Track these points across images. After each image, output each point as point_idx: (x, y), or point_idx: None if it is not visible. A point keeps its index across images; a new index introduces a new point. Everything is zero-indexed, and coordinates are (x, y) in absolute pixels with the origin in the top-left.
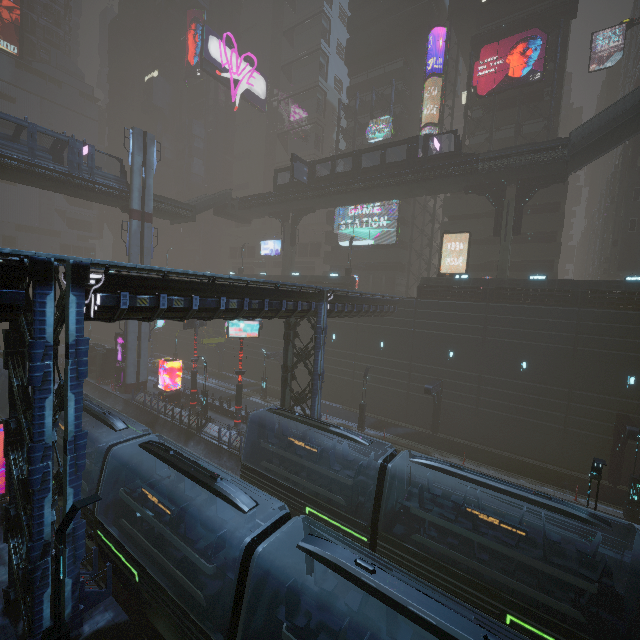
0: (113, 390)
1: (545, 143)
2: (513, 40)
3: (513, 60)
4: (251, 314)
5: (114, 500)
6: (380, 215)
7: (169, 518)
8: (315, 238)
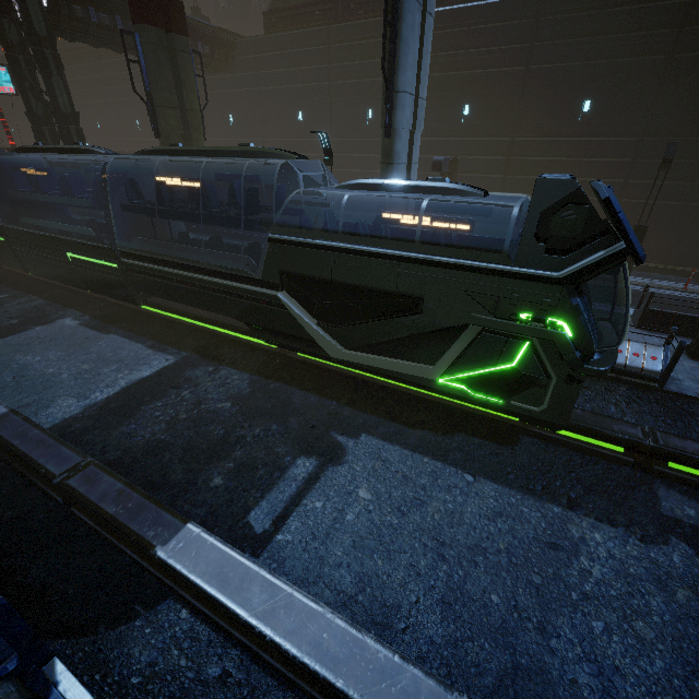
0: None
1: None
2: None
3: None
4: None
5: None
6: None
7: None
8: None
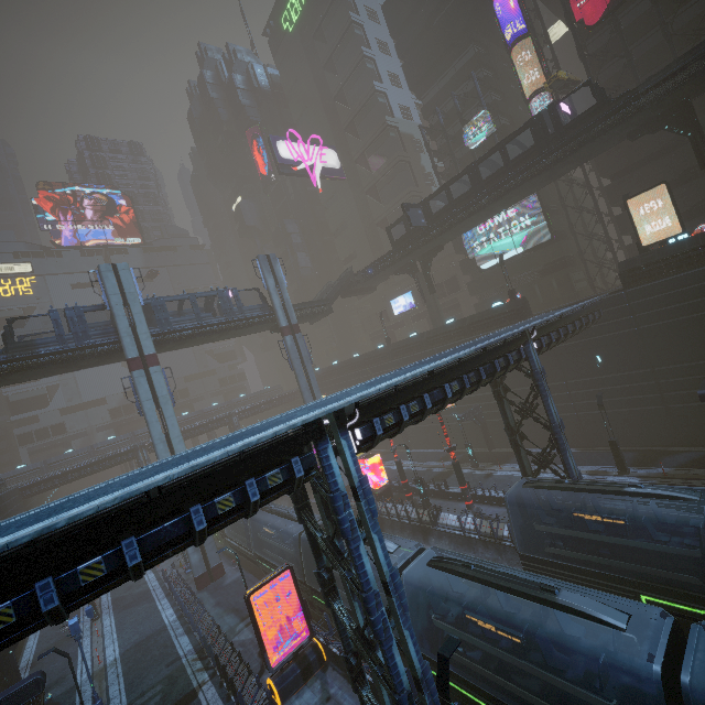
0: None
1: None
2: None
3: None
4: (471, 389)
5: (423, 628)
6: (518, 216)
7: (511, 645)
8: (447, 274)
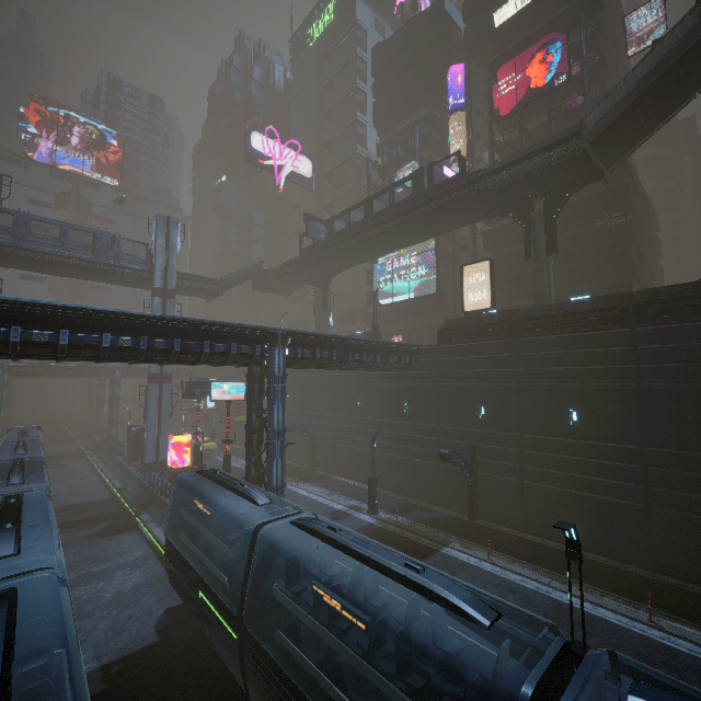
0: (135, 470)
1: (556, 137)
2: (530, 52)
3: (533, 71)
4: (160, 355)
5: None
6: (417, 265)
7: None
8: (363, 302)
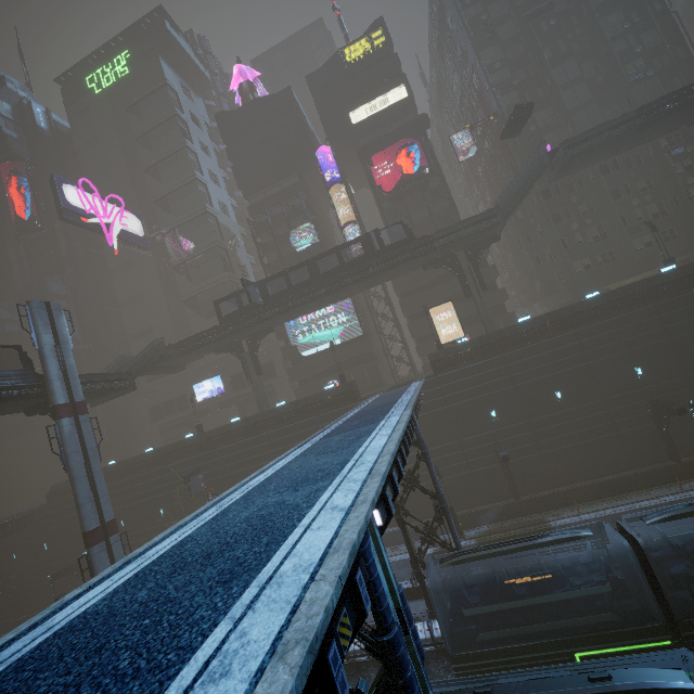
0: None
1: (481, 215)
2: (395, 148)
3: (402, 162)
4: None
5: None
6: (336, 313)
7: None
8: (263, 359)
